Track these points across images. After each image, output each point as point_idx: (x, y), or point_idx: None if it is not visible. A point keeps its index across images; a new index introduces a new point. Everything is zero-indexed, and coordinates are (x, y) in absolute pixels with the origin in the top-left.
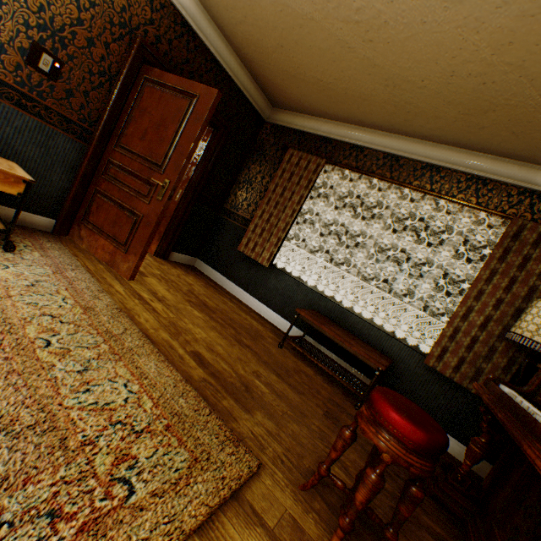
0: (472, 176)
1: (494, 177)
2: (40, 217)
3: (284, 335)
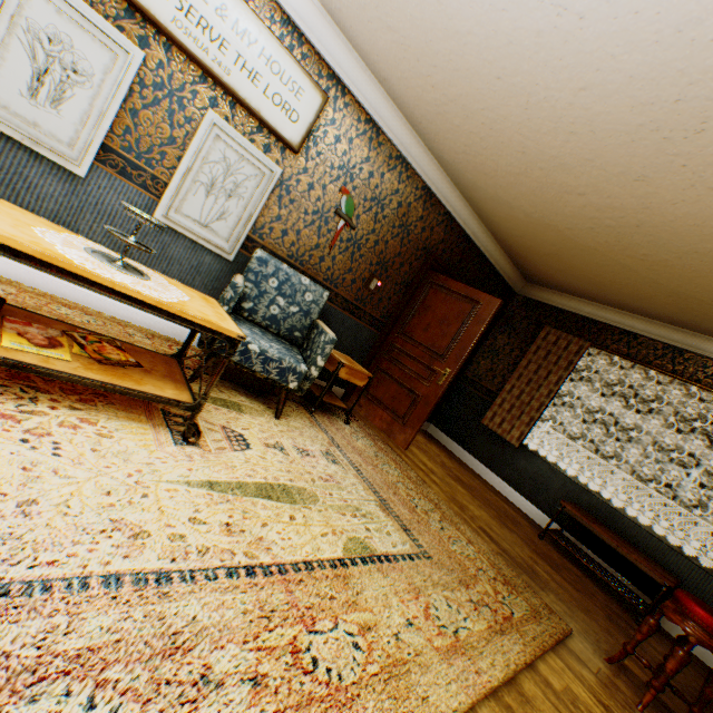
0: None
1: None
2: (337, 388)
3: (536, 524)
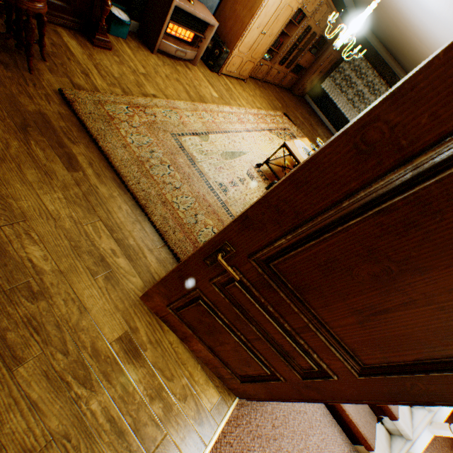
0: None
1: None
2: None
3: None
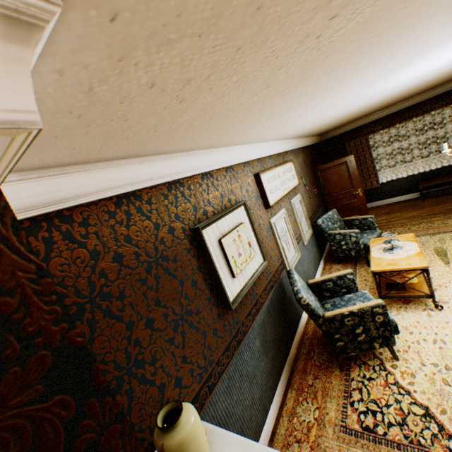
0: (434, 96)
1: (444, 91)
2: None
3: (412, 199)
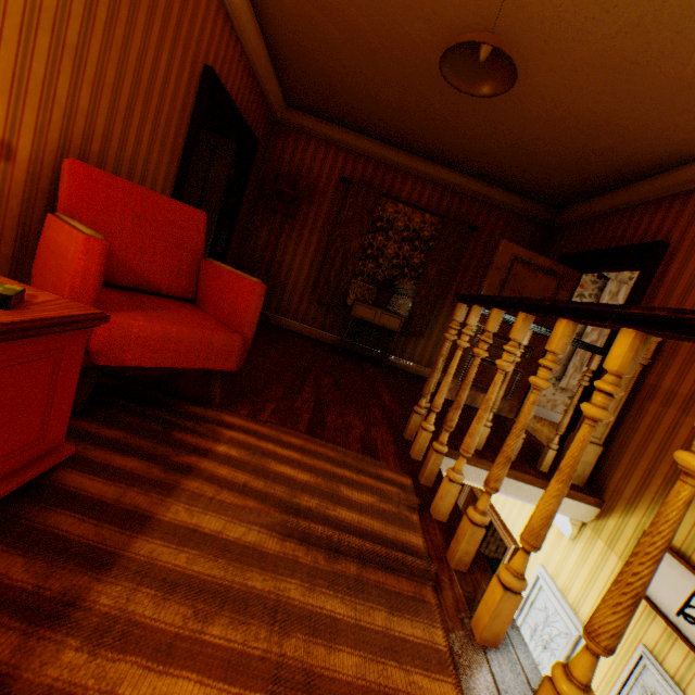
0: None
1: None
2: None
3: None
